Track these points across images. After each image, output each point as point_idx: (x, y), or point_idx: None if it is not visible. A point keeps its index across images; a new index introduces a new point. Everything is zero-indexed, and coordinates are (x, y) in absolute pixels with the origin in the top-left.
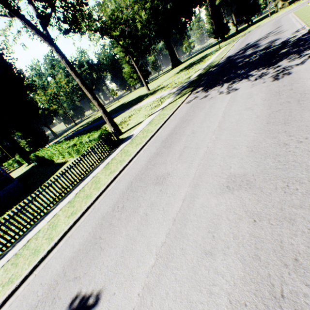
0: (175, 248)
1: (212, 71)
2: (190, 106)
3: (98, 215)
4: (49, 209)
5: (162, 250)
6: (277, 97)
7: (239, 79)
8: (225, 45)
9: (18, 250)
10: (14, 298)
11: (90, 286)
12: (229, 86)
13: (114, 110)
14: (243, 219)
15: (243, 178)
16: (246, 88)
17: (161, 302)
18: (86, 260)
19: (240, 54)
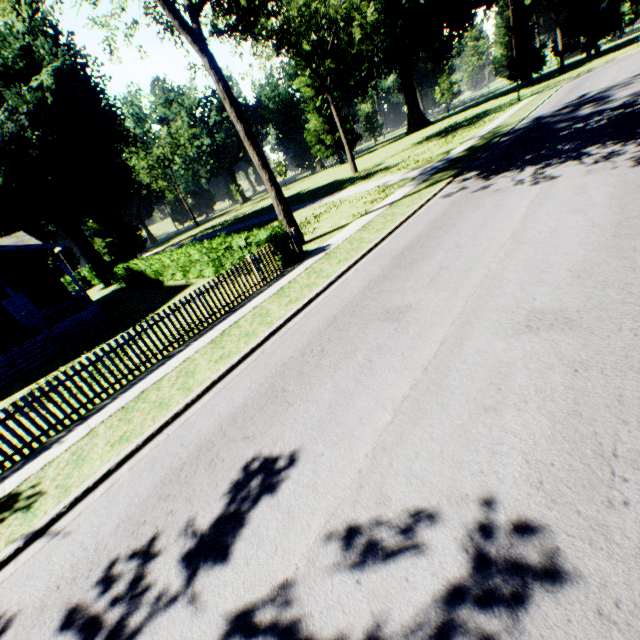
0: (428, 403)
1: (500, 143)
2: (451, 203)
3: (273, 361)
4: (172, 352)
5: (404, 405)
6: (638, 194)
7: (559, 160)
8: (532, 95)
9: (125, 403)
10: (135, 461)
11: (276, 447)
12: (537, 171)
13: None
14: (555, 368)
15: (558, 316)
16: (574, 176)
17: (406, 463)
18: (262, 417)
19: (566, 115)
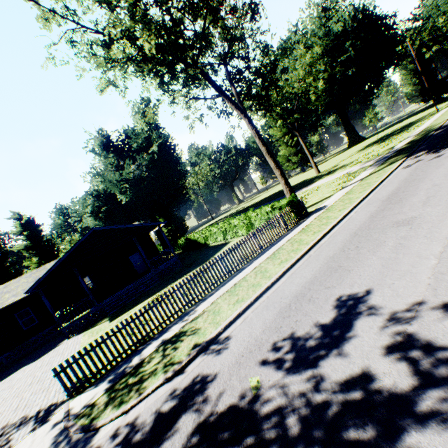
0: None
1: (436, 134)
2: (413, 169)
3: (321, 257)
4: (242, 267)
5: (443, 255)
6: None
7: None
8: None
9: (227, 290)
10: (253, 309)
11: (354, 287)
12: None
13: (267, 198)
14: None
15: None
16: None
17: None
18: (332, 278)
19: None
